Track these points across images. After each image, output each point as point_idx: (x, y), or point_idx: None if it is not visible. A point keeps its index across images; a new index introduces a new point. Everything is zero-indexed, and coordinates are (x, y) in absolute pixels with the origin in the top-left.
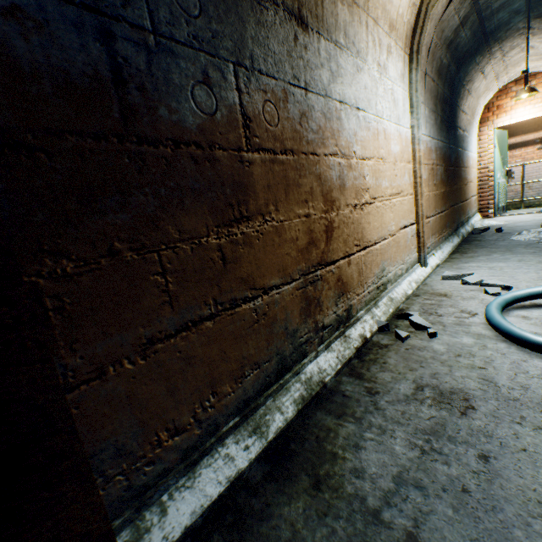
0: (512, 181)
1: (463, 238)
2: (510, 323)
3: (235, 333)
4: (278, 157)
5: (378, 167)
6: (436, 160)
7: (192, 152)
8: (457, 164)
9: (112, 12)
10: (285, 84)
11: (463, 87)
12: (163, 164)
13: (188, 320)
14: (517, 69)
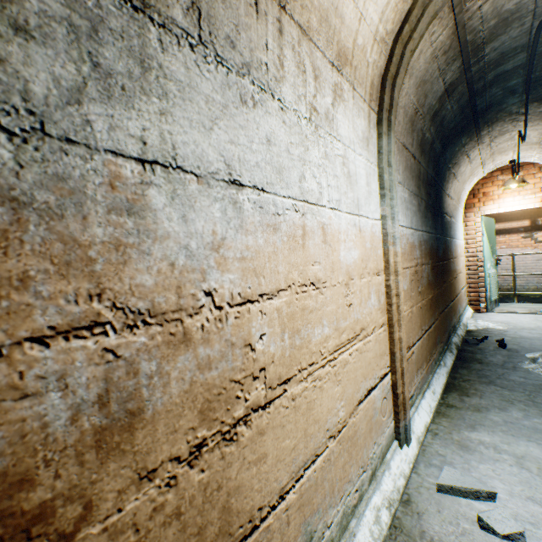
0: (498, 267)
1: (457, 351)
2: None
3: None
4: None
5: (304, 302)
6: (421, 257)
7: None
8: (446, 256)
9: None
10: None
11: (450, 169)
12: None
13: None
14: (504, 157)
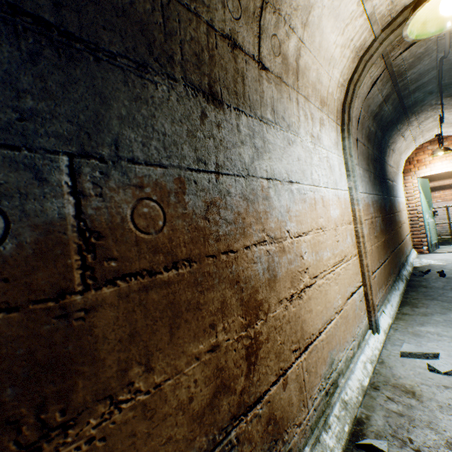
0: (436, 217)
1: (407, 281)
2: None
3: None
4: (159, 277)
5: (318, 238)
6: (374, 212)
7: None
8: (391, 211)
9: None
10: (182, 170)
11: (388, 147)
12: None
13: None
14: (431, 133)
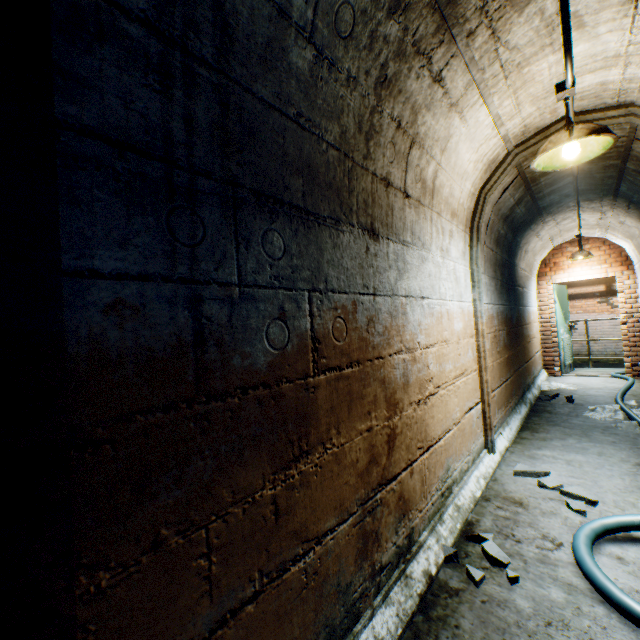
0: (576, 332)
1: (531, 405)
2: (605, 574)
3: (279, 610)
4: (343, 372)
5: (442, 350)
6: (498, 325)
7: (259, 394)
8: (519, 323)
9: (205, 277)
10: (355, 295)
11: (520, 249)
12: (227, 417)
13: (227, 610)
14: (570, 233)
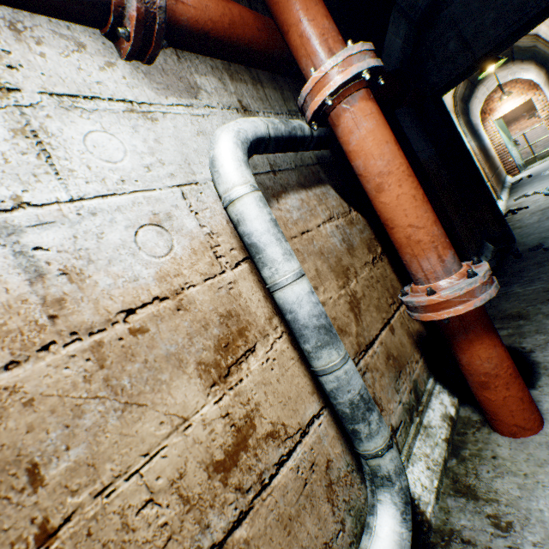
0: (519, 147)
1: (509, 188)
2: None
3: None
4: None
5: None
6: (478, 152)
7: None
8: (485, 150)
9: None
10: None
11: (469, 111)
12: None
13: None
14: (493, 86)
